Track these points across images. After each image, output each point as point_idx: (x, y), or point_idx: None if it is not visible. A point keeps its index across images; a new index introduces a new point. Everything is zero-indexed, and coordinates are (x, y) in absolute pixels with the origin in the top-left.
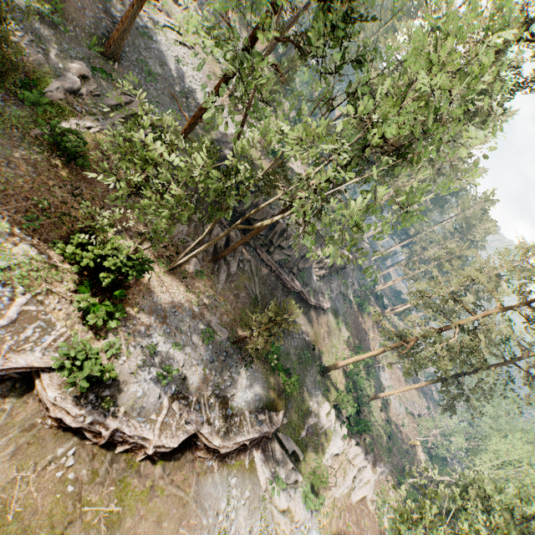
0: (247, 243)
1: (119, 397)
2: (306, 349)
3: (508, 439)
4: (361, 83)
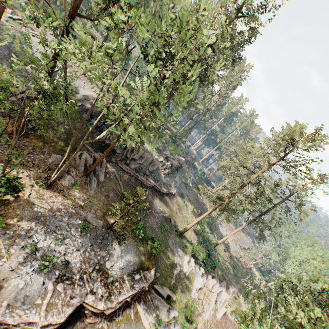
0: (110, 161)
1: (0, 293)
2: (165, 222)
3: (298, 246)
4: None
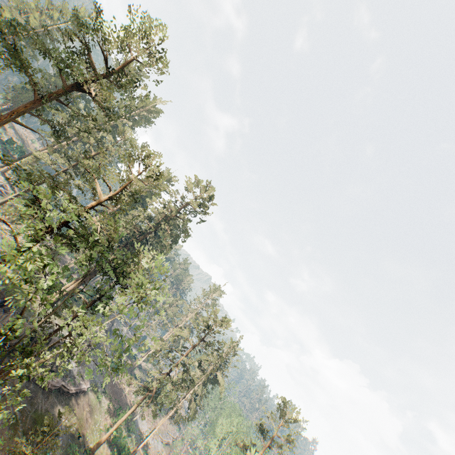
0: (0, 363)
1: None
2: (72, 440)
3: (220, 421)
4: (108, 269)
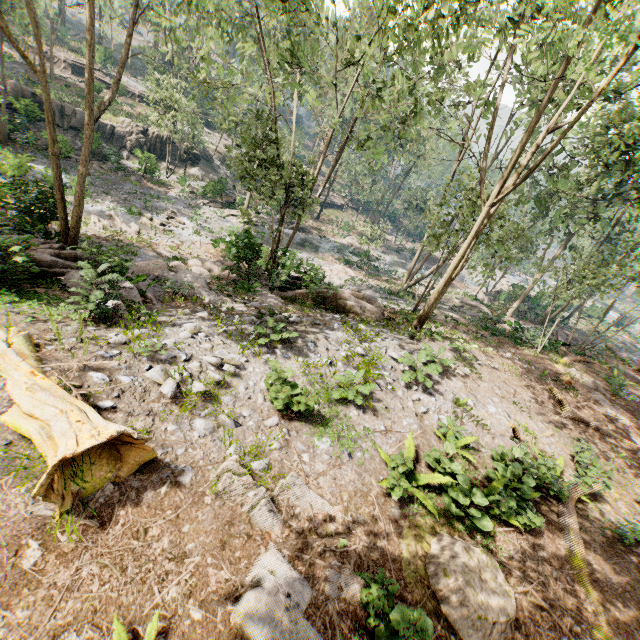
0: None
1: None
2: None
3: None
4: None
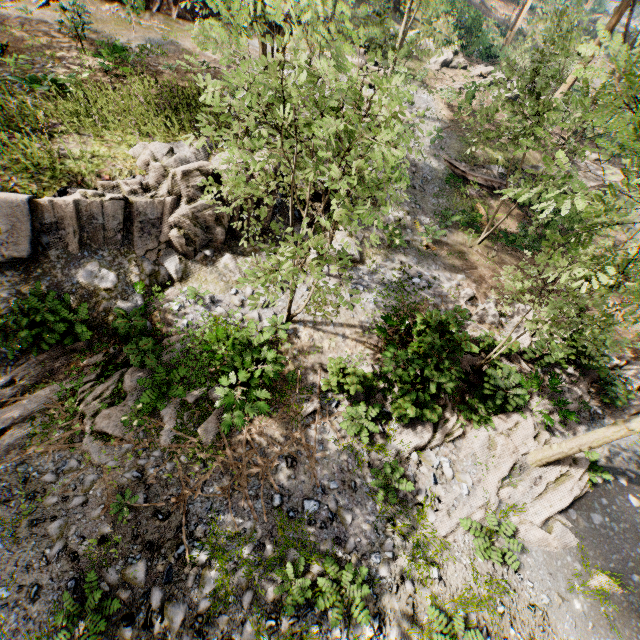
0: None
1: None
2: None
3: None
4: None
